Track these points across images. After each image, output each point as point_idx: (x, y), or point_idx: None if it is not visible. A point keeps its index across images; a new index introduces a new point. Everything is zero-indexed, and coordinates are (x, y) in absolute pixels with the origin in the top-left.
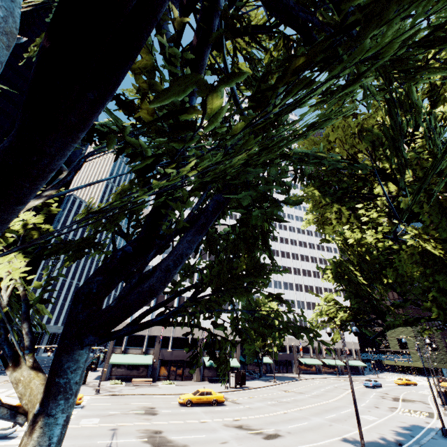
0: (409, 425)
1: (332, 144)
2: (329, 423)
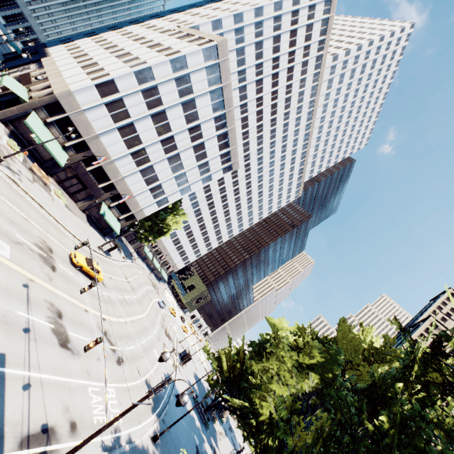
0: (167, 374)
1: (356, 367)
2: (142, 353)
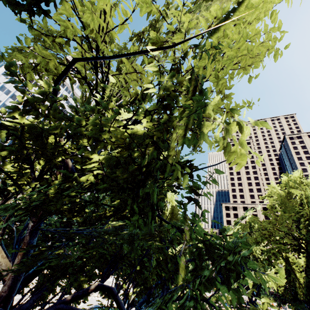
0: (94, 306)
1: None
2: None
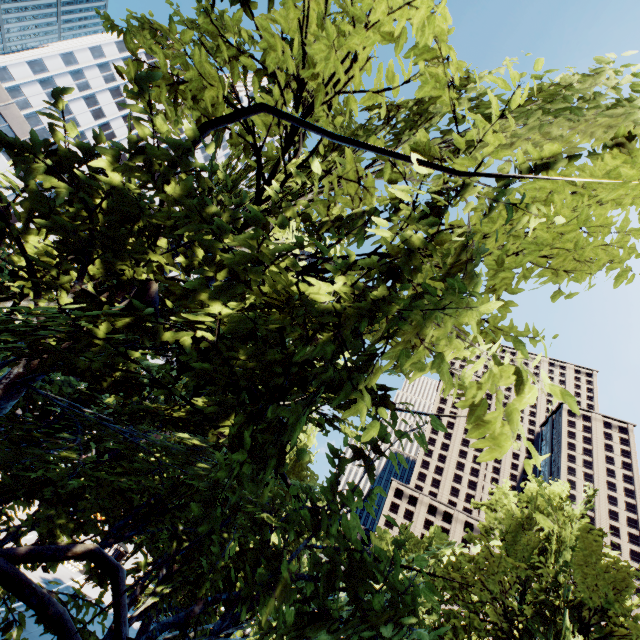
0: (52, 578)
1: None
2: None
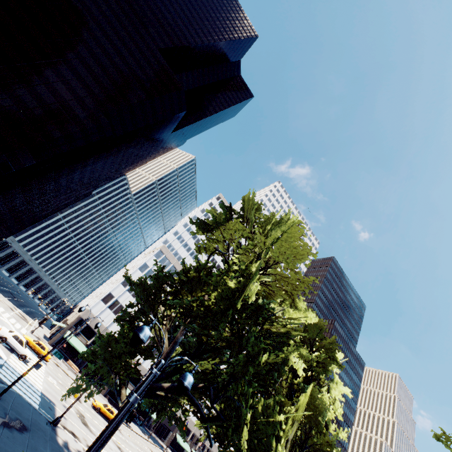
0: None
1: None
2: None
